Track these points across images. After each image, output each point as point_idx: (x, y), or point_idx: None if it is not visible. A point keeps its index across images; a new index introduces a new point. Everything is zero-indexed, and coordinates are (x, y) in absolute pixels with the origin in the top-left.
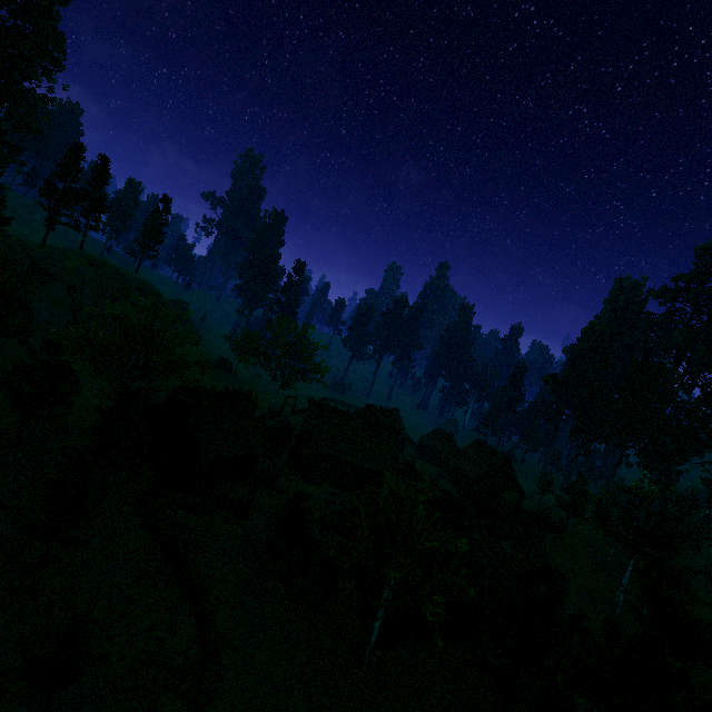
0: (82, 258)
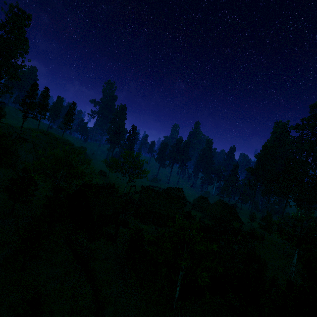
0: (39, 131)
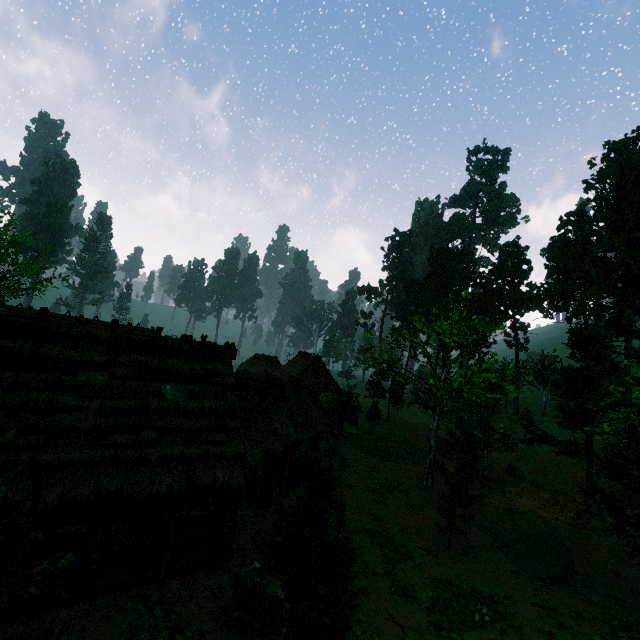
0: None
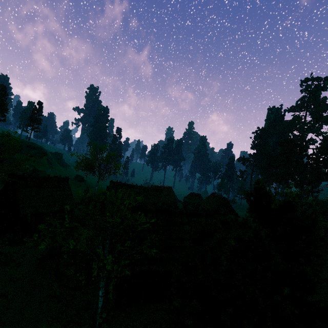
0: None
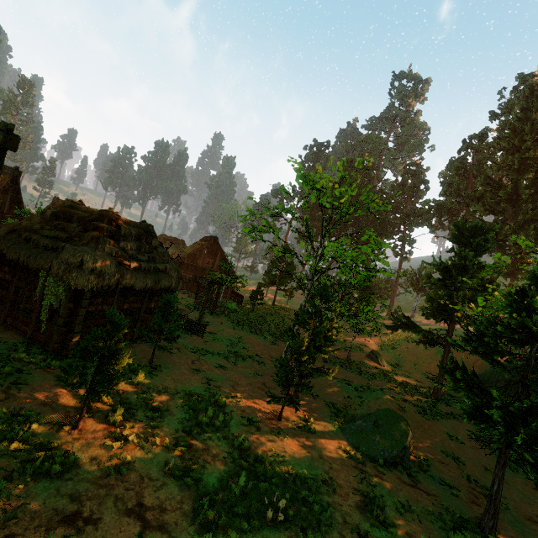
0: None
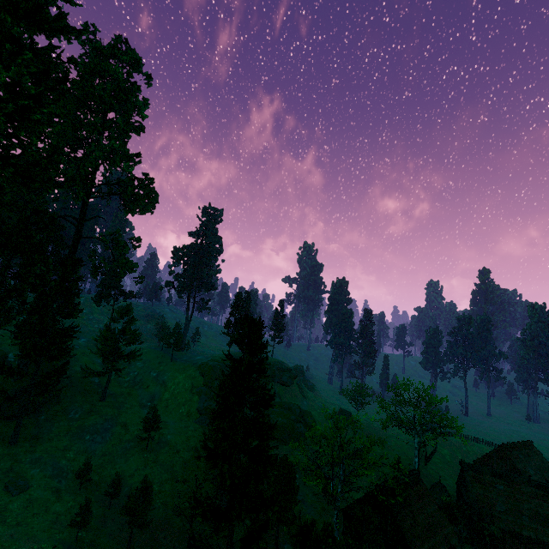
0: None
